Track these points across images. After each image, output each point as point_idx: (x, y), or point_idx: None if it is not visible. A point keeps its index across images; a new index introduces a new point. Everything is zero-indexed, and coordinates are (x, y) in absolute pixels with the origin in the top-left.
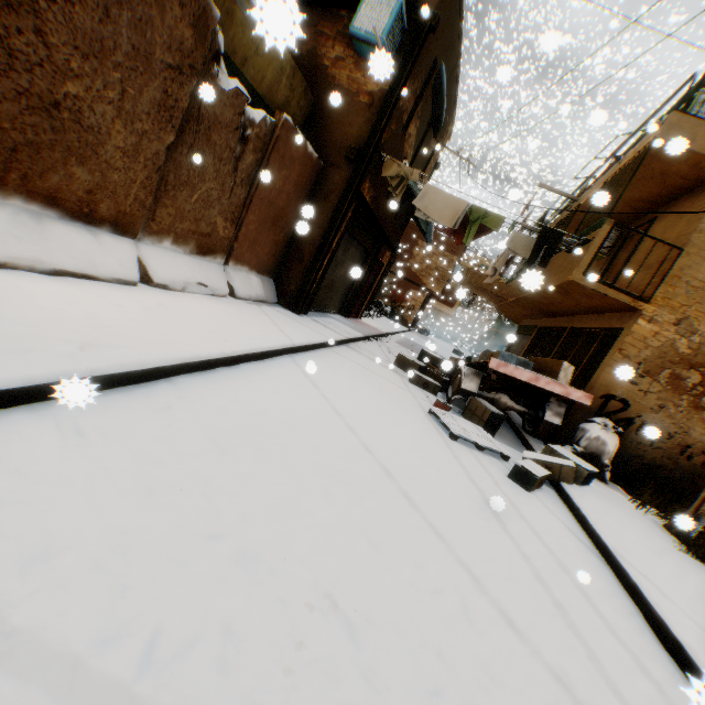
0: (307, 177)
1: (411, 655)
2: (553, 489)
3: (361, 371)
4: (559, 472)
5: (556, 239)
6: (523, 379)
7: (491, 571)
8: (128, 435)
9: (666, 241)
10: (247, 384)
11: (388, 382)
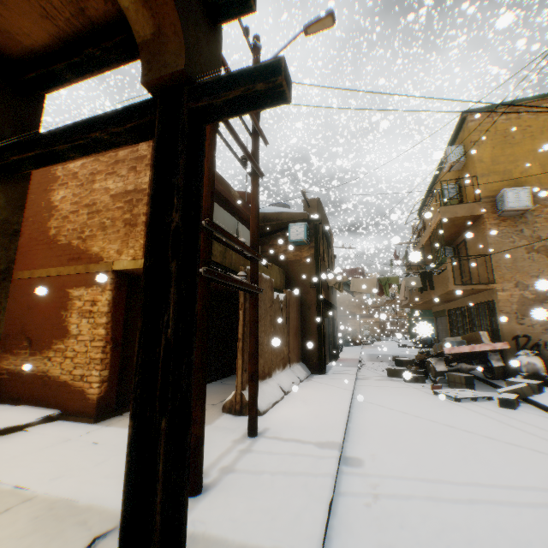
0: (298, 305)
1: (511, 464)
2: (526, 403)
3: (383, 389)
4: (521, 391)
5: (429, 275)
6: (466, 351)
7: (519, 440)
8: (372, 444)
9: (479, 250)
10: (365, 417)
11: (399, 388)
